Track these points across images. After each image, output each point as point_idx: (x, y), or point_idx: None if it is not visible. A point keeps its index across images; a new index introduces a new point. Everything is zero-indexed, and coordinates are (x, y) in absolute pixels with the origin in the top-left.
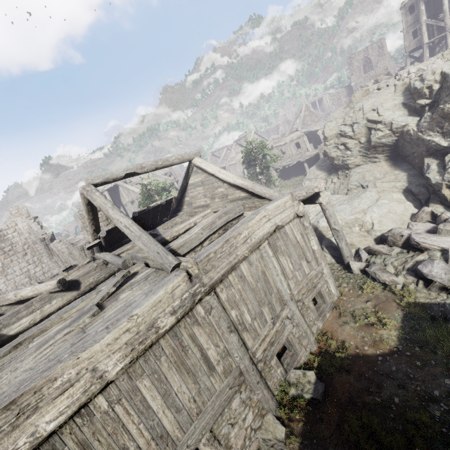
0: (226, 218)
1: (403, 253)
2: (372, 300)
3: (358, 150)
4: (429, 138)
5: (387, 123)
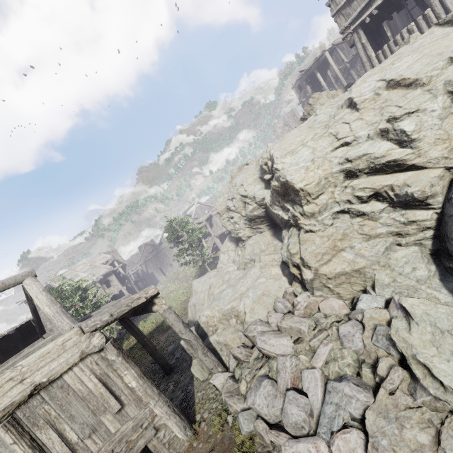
0: None
1: (258, 359)
2: (215, 448)
3: (244, 223)
4: (276, 211)
5: (252, 197)
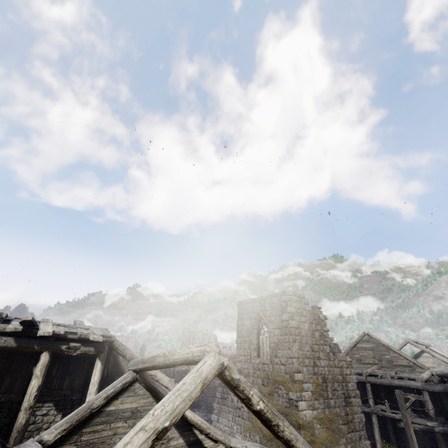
0: None
1: None
2: None
3: None
4: None
5: None
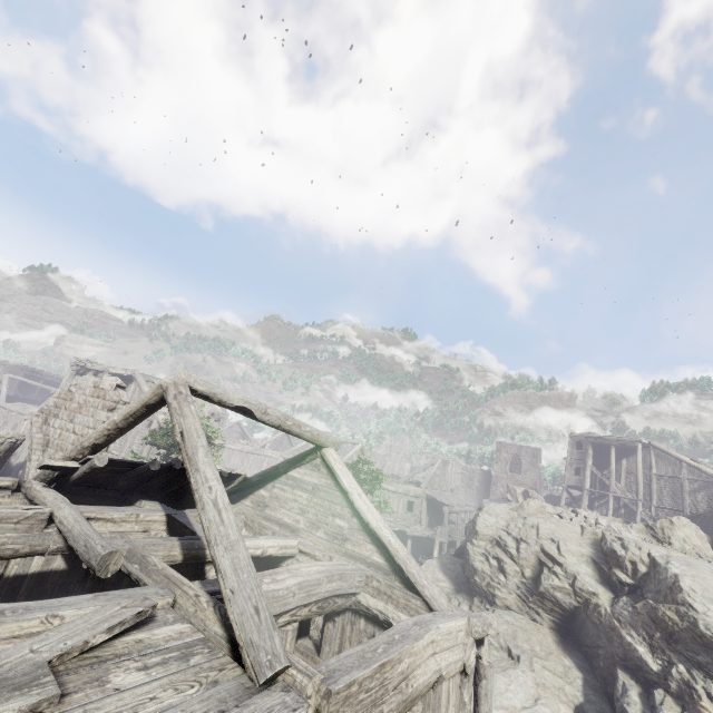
0: (337, 586)
1: None
2: None
3: (517, 584)
4: (630, 638)
5: (570, 572)
